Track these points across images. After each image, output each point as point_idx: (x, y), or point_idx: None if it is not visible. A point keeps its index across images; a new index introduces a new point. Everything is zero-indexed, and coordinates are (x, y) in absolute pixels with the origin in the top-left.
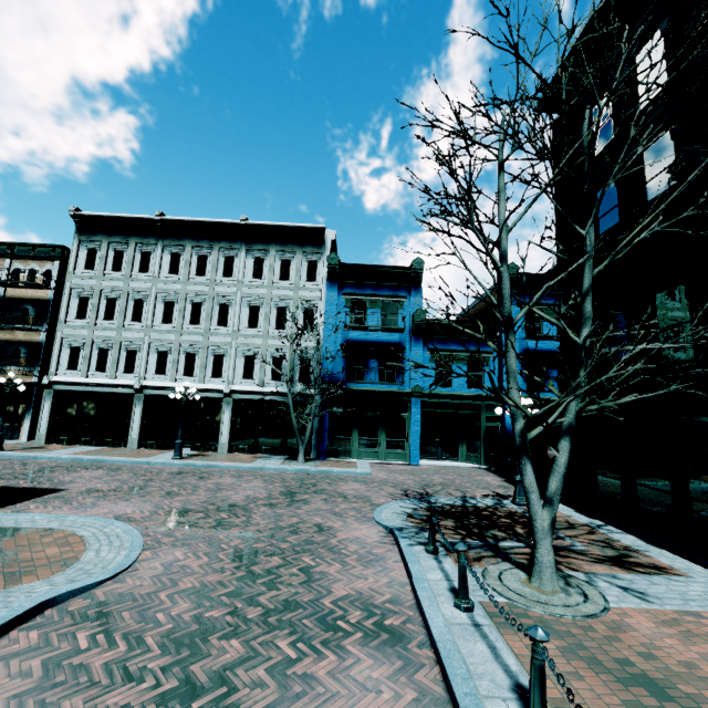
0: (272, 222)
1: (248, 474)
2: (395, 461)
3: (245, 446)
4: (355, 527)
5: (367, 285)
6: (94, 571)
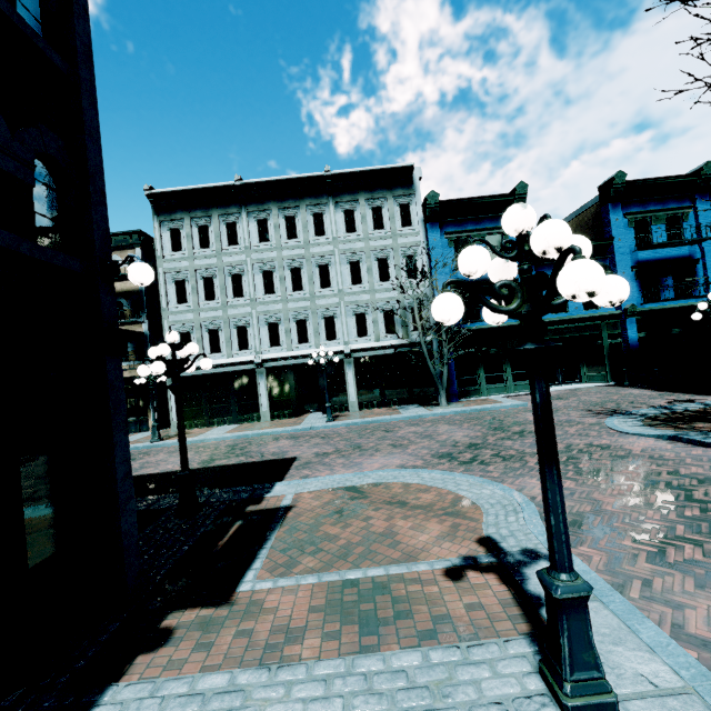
0: (358, 168)
1: (417, 422)
2: (525, 392)
3: (373, 401)
4: (625, 441)
5: (468, 221)
6: (506, 503)
